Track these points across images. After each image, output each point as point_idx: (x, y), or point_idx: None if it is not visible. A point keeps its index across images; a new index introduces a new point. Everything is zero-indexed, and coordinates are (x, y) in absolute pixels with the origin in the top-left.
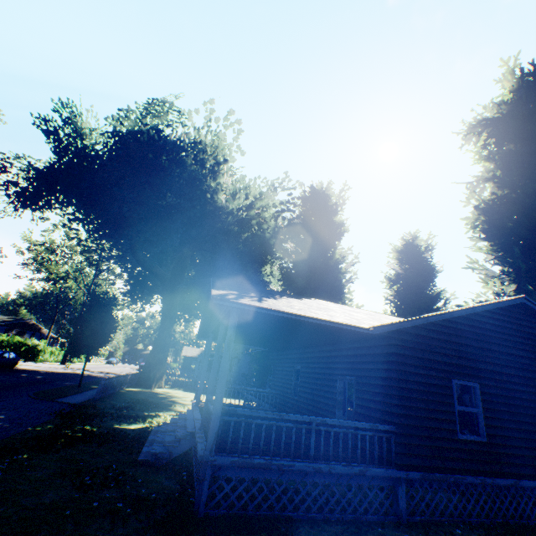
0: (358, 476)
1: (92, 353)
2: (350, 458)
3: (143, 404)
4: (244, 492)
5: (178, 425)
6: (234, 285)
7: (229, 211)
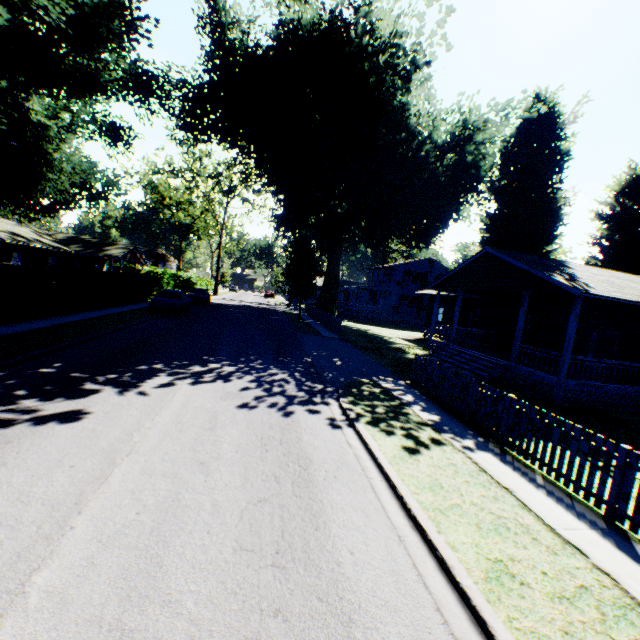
0: (635, 393)
1: (306, 296)
2: (633, 383)
3: (369, 338)
4: (576, 397)
5: (473, 359)
6: (521, 258)
7: (433, 141)
